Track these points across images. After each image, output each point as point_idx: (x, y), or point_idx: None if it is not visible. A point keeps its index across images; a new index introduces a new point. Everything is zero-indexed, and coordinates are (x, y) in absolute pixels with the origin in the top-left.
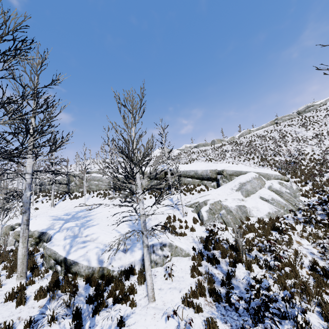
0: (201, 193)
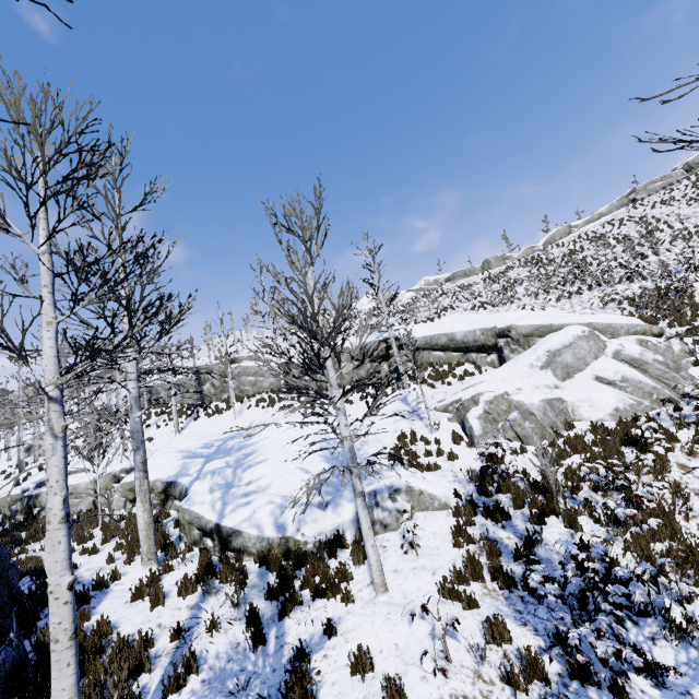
0: (466, 380)
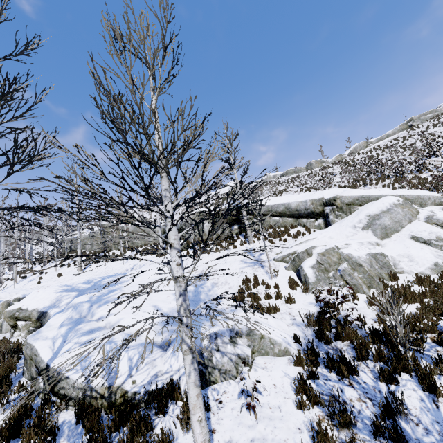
0: (298, 238)
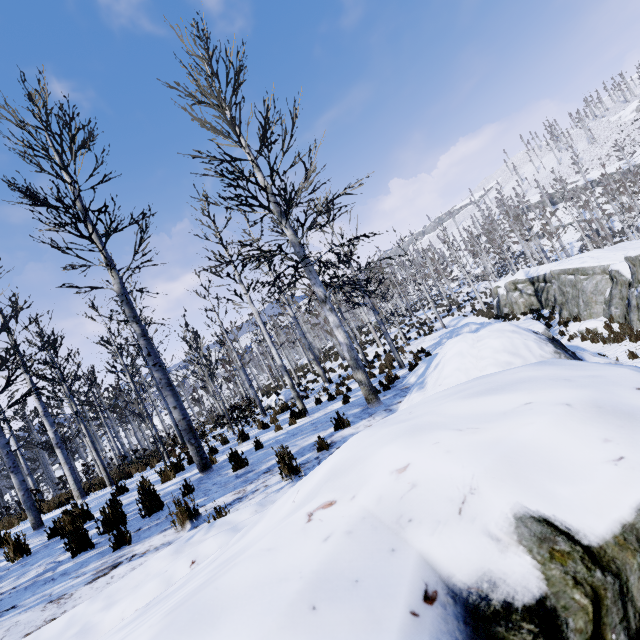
0: None
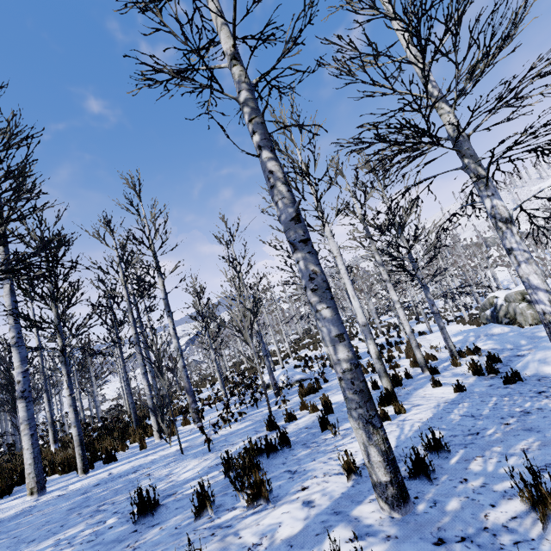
0: None
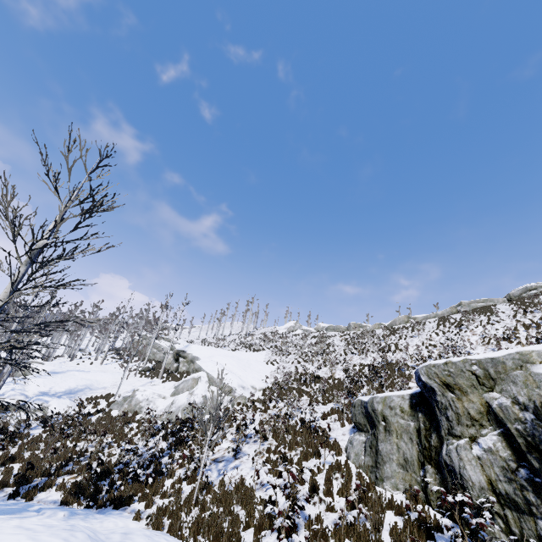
0: None
